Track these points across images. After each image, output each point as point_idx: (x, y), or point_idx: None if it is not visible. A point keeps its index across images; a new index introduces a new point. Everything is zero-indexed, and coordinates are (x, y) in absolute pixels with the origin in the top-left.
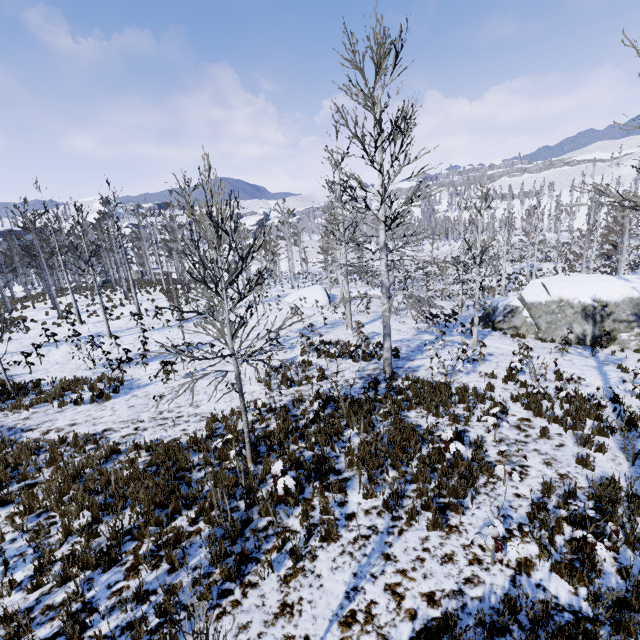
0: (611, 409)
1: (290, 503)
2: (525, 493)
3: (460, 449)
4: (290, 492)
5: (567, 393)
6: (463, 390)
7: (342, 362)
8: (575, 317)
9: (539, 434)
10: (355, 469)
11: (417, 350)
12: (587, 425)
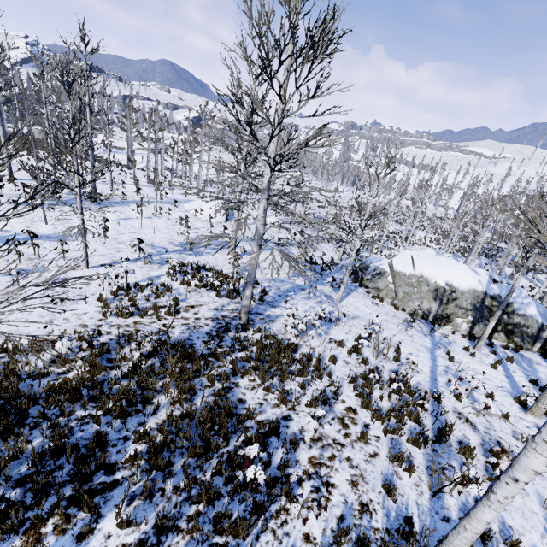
0: (431, 408)
1: (5, 530)
2: (316, 534)
3: (258, 477)
4: (4, 519)
5: (398, 387)
6: (306, 361)
7: (205, 294)
8: (428, 294)
9: (359, 434)
10: (136, 466)
11: (285, 295)
12: (405, 427)
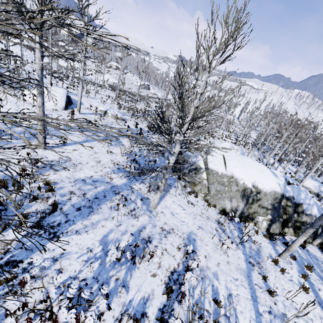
0: None
1: None
2: None
3: None
4: None
5: None
6: None
7: None
8: (236, 194)
9: None
10: None
11: (87, 207)
12: None
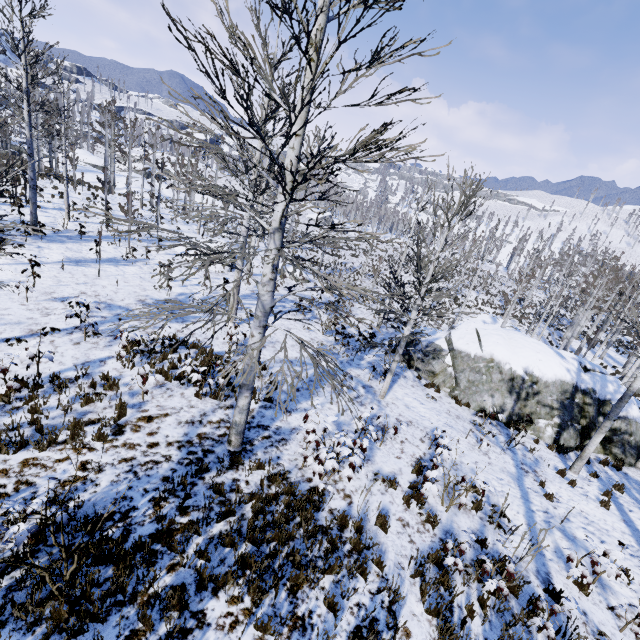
0: (549, 621)
1: None
2: None
3: None
4: None
5: (498, 588)
6: (338, 536)
7: (177, 392)
8: (500, 385)
9: None
10: None
11: (305, 388)
12: None
